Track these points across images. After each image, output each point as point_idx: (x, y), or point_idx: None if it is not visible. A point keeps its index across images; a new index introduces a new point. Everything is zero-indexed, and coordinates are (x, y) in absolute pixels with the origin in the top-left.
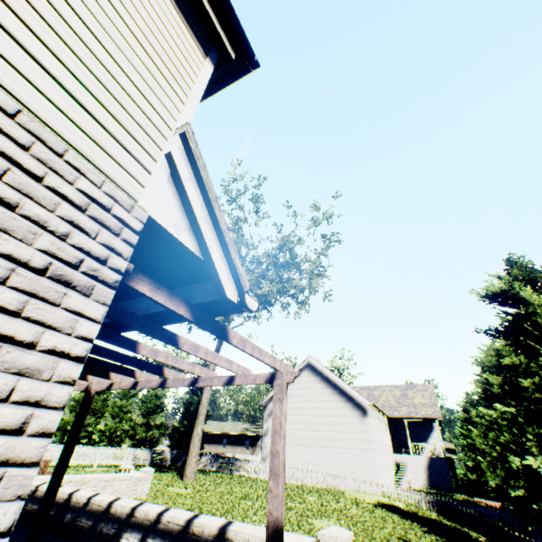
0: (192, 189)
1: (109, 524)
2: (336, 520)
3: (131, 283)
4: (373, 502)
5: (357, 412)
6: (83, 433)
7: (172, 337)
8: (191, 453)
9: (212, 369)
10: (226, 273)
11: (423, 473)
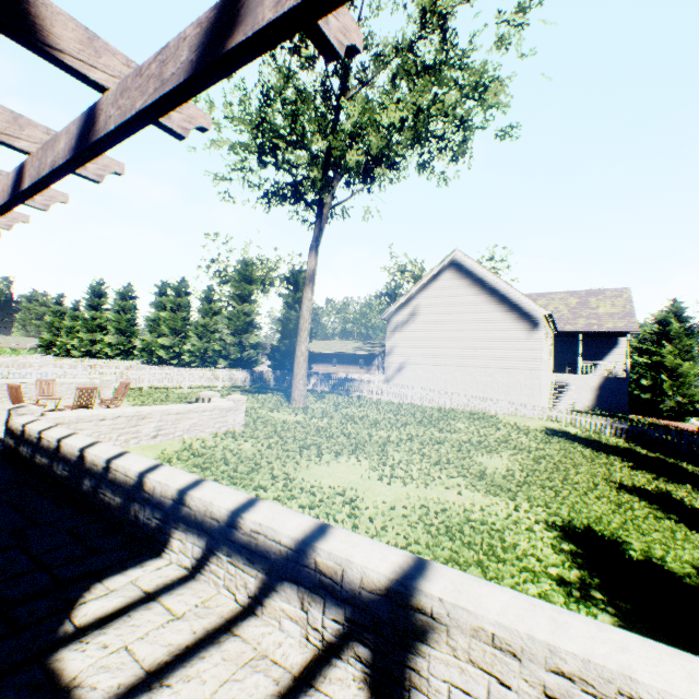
0: None
1: (147, 510)
2: (510, 457)
3: None
4: (541, 430)
5: (523, 325)
6: (171, 354)
7: None
8: (297, 376)
9: (312, 270)
10: None
11: (591, 395)
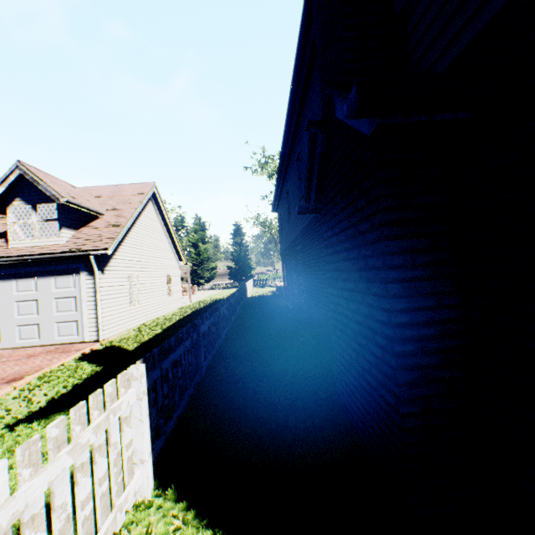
0: None
1: None
2: None
3: None
4: None
5: None
6: None
7: None
8: None
9: None
10: None
11: None
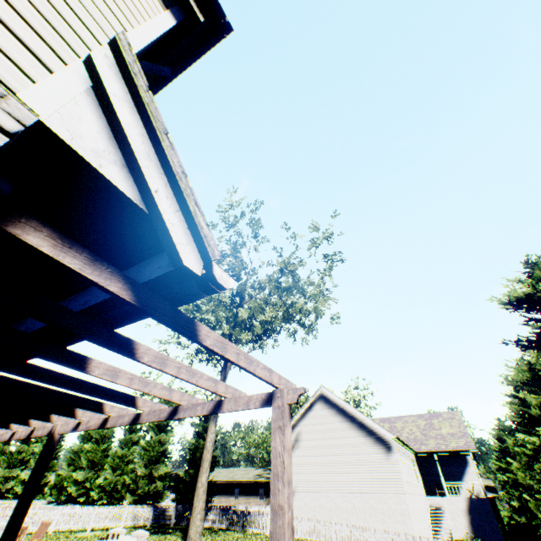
0: (127, 112)
1: None
2: None
3: (12, 228)
4: None
5: (380, 447)
6: (80, 490)
7: (125, 344)
8: (195, 508)
9: None
10: (183, 233)
11: (464, 519)
